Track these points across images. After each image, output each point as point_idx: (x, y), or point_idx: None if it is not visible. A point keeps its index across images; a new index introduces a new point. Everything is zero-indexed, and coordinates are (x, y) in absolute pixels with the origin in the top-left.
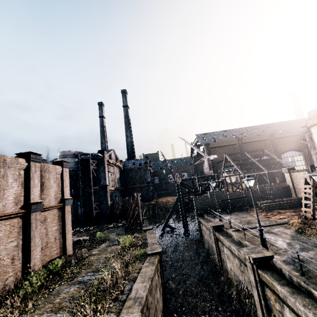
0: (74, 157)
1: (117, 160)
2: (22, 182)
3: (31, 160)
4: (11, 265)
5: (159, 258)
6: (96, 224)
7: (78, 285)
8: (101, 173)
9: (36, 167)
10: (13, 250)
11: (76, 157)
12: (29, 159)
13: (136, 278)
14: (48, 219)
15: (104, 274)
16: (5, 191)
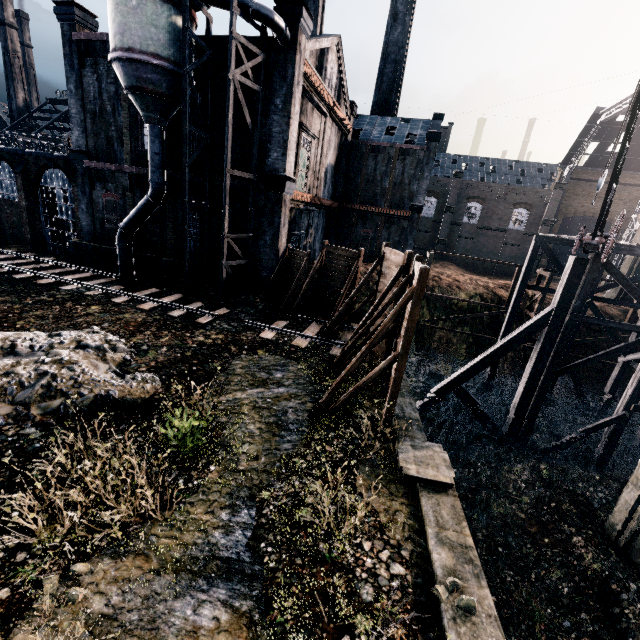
0: (169, 1)
1: (342, 96)
2: None
3: None
4: None
5: None
6: (229, 304)
7: None
8: (272, 119)
9: None
10: None
11: (176, 7)
12: None
13: None
14: None
15: None
16: None
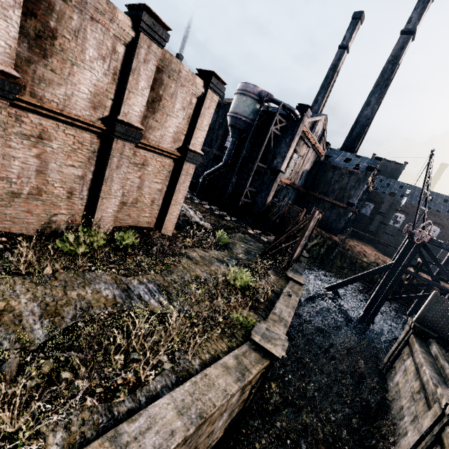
0: (257, 100)
1: (322, 139)
2: (115, 69)
3: (143, 30)
4: (66, 200)
5: (268, 363)
6: (237, 217)
7: (120, 292)
8: (282, 146)
9: (150, 53)
10: (73, 180)
11: (258, 102)
12: (139, 24)
13: (189, 375)
14: (149, 166)
15: (137, 320)
16: (76, 69)
